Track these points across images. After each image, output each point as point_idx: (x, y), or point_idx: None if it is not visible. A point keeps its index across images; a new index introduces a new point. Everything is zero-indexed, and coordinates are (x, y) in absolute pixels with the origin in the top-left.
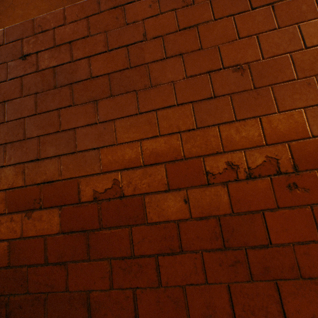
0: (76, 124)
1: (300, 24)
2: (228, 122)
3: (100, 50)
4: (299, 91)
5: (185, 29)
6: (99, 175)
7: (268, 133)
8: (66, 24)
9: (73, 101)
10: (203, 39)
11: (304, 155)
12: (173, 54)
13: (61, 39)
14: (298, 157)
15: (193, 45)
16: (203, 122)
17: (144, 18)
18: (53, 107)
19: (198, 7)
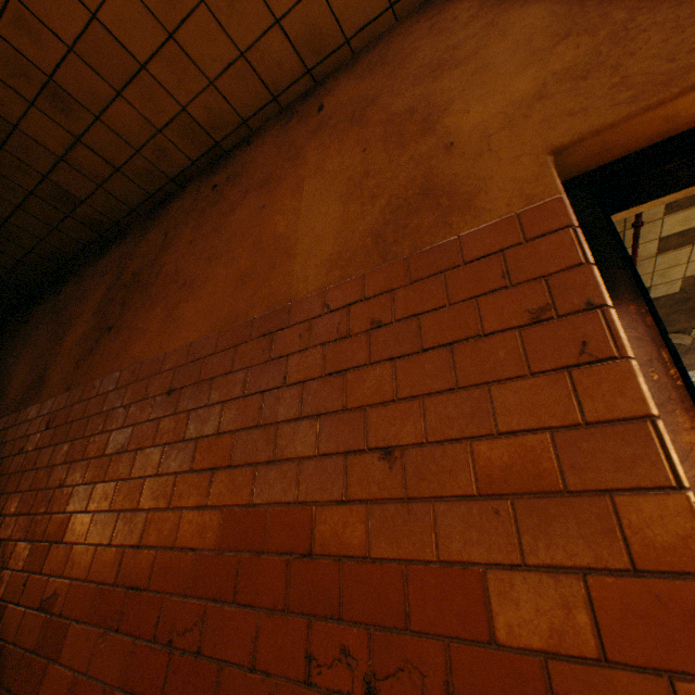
0: (186, 502)
1: (492, 384)
2: (358, 558)
3: (236, 394)
4: (478, 524)
5: (332, 373)
6: (186, 598)
7: (416, 604)
8: (216, 352)
9: (193, 464)
10: (350, 392)
11: (475, 686)
12: (310, 412)
13: (207, 373)
14: (463, 685)
15: (336, 401)
16: (324, 545)
17: (290, 352)
18: (174, 468)
19: (354, 341)
